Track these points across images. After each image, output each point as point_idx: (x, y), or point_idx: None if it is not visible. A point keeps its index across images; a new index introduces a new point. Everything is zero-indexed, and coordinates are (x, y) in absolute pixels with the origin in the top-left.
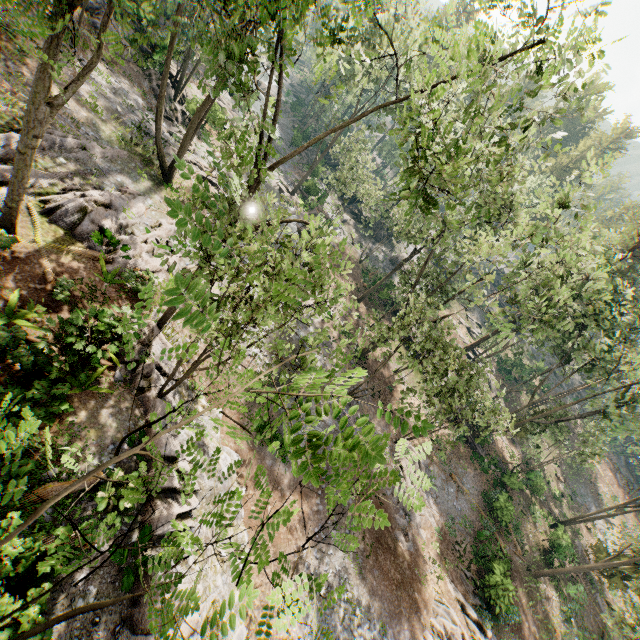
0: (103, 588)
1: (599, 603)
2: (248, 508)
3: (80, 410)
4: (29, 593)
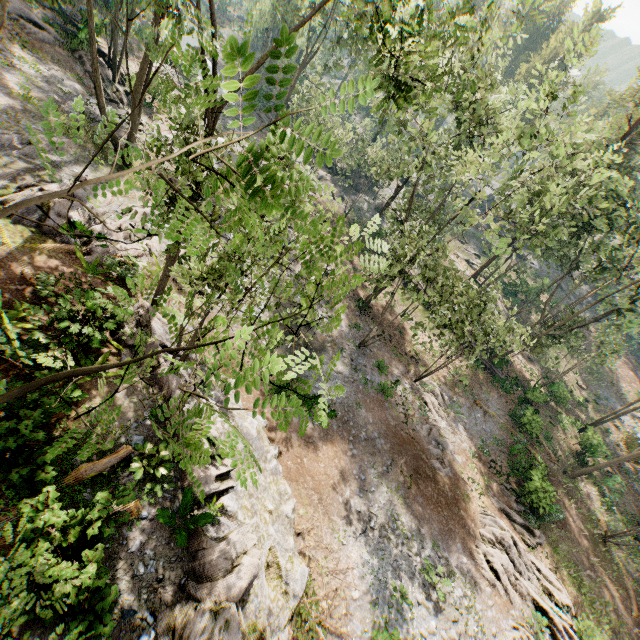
0: (160, 550)
1: (636, 490)
2: (285, 464)
3: (94, 396)
4: (83, 556)
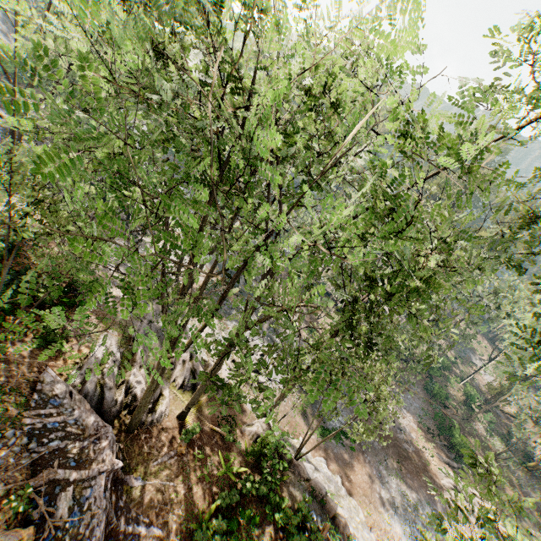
0: None
1: (498, 414)
2: (345, 485)
3: (285, 496)
4: None
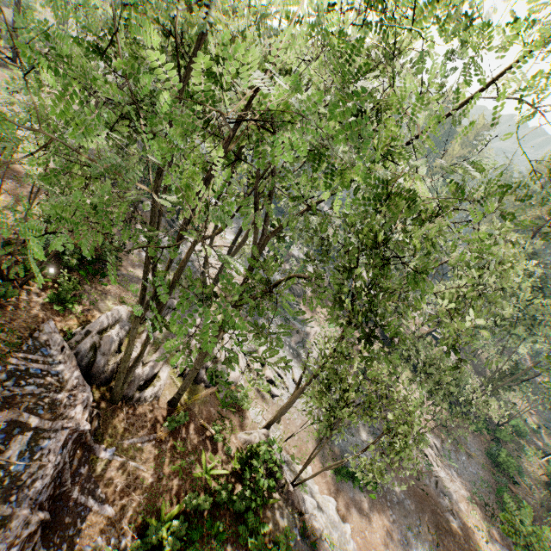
0: None
1: None
2: (355, 539)
3: (267, 522)
4: None
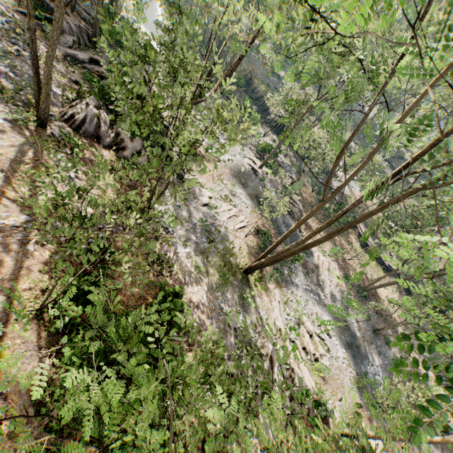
0: None
1: None
2: None
3: None
4: None
